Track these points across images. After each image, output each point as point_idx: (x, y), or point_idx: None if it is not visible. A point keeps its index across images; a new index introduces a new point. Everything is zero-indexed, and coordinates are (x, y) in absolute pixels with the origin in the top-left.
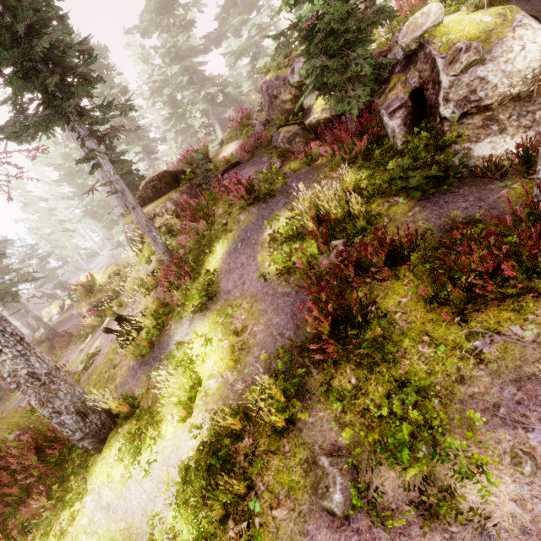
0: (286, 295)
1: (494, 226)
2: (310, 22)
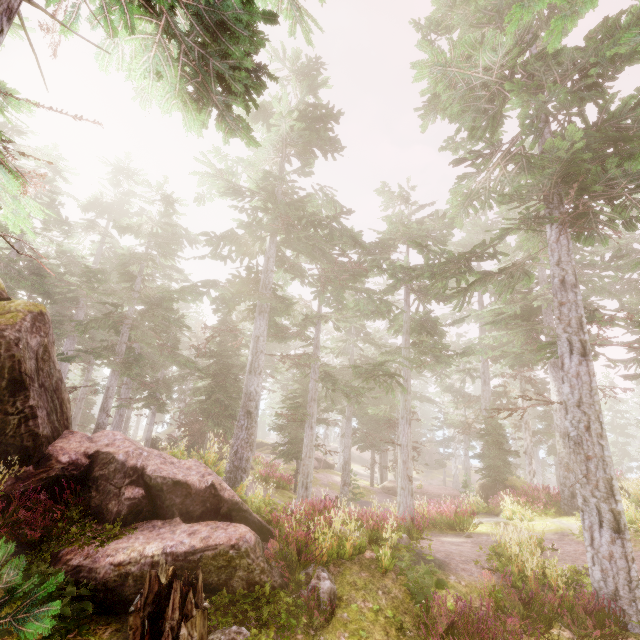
0: None
1: None
2: None
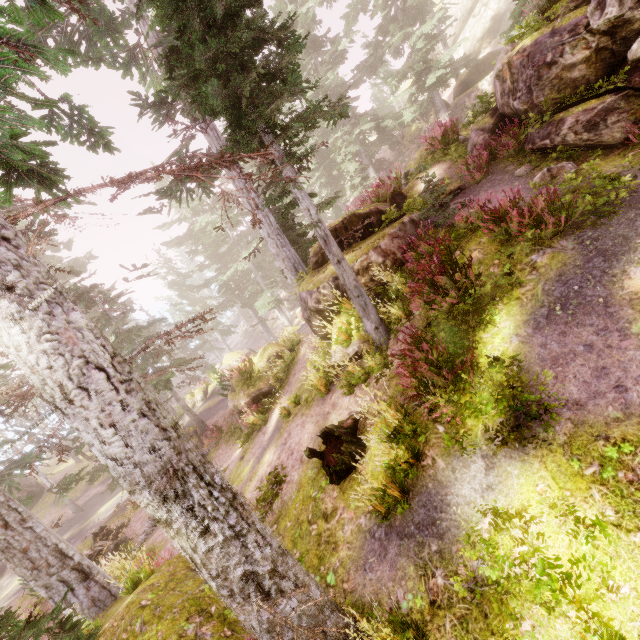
0: None
1: None
2: None
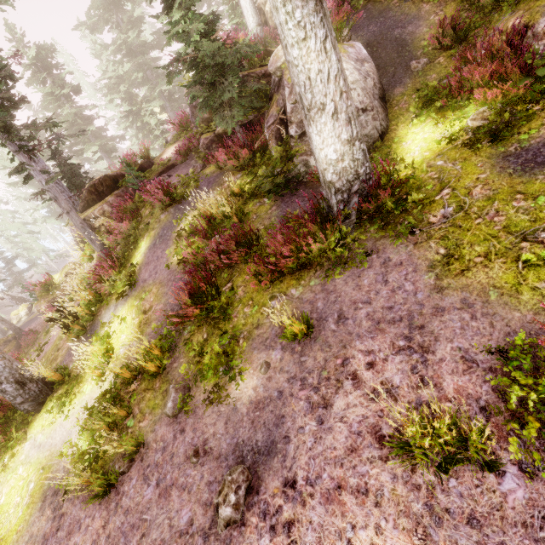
0: (181, 280)
1: (294, 222)
2: (191, 55)
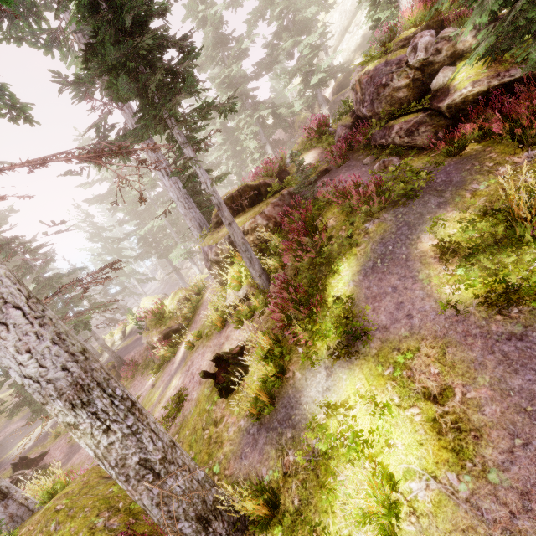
0: (515, 338)
1: None
2: None
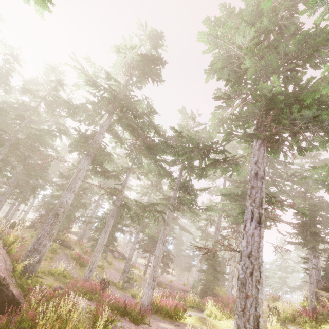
0: None
1: None
2: None
